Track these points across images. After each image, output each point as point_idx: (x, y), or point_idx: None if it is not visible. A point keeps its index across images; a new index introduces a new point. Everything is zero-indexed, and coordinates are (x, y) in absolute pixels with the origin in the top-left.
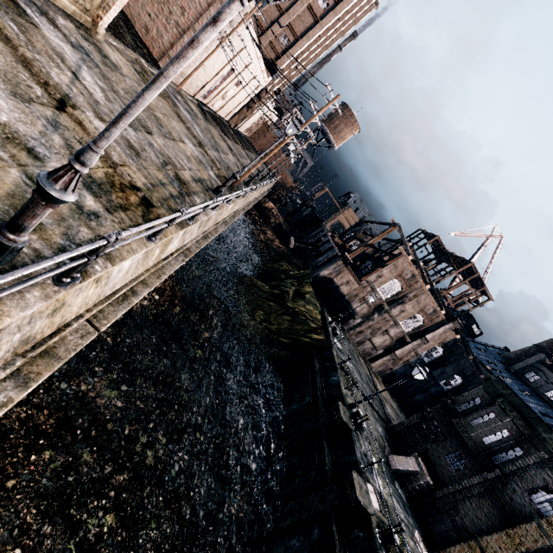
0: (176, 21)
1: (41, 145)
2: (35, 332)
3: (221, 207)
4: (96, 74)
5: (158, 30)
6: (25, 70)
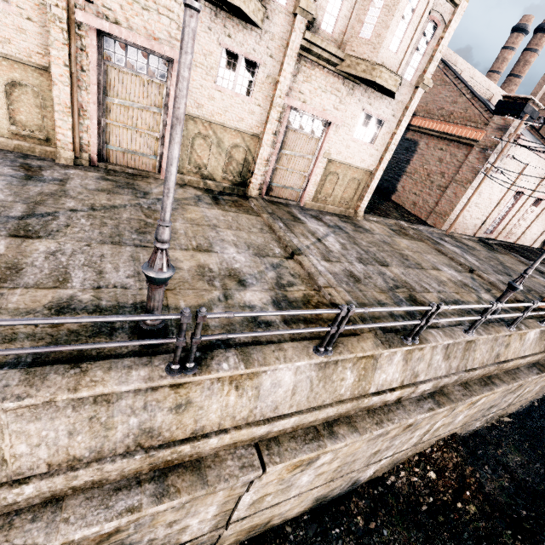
0: (437, 184)
1: (253, 278)
2: (159, 425)
3: (493, 331)
4: (341, 237)
5: (423, 199)
6: (276, 243)
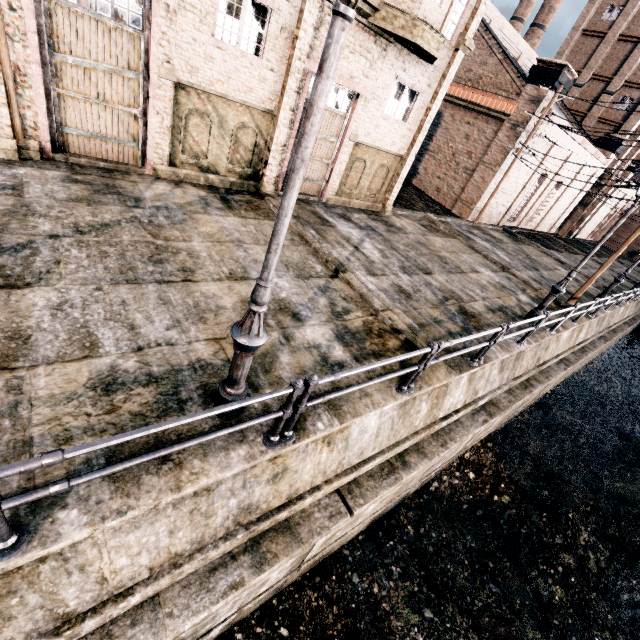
0: (464, 167)
1: (306, 309)
2: (257, 499)
3: (539, 338)
4: (377, 241)
5: (448, 185)
6: (313, 257)
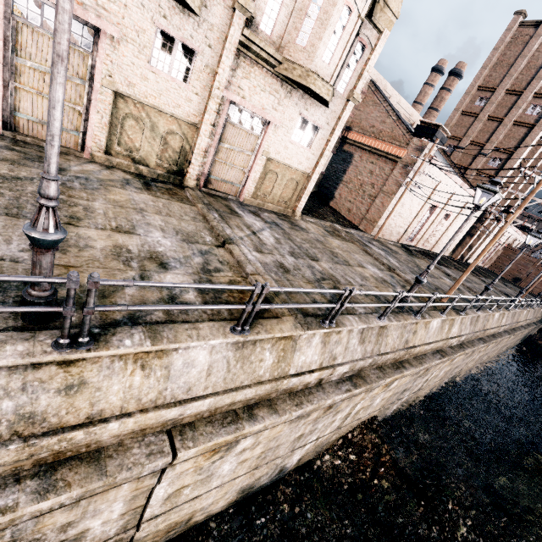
0: (369, 194)
1: (177, 262)
2: (44, 410)
3: (402, 319)
4: (277, 232)
5: (356, 207)
6: (208, 231)
